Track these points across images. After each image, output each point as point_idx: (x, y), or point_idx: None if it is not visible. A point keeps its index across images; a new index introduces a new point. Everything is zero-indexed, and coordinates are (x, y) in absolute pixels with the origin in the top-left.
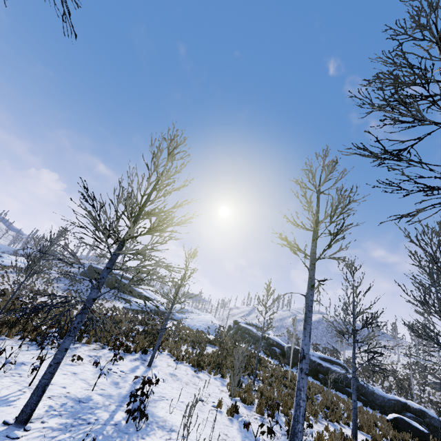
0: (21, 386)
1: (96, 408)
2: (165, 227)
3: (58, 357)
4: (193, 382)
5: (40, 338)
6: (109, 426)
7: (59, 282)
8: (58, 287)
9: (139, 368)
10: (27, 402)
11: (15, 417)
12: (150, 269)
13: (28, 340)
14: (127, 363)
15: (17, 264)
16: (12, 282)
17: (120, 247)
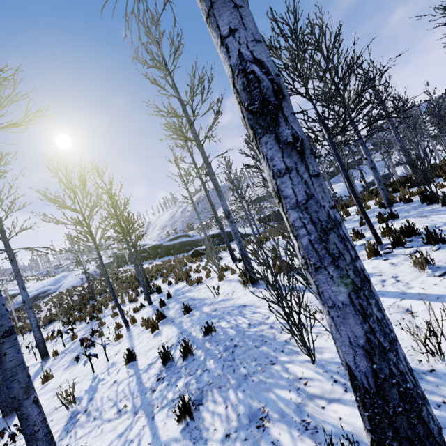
0: None
1: None
2: None
3: None
4: None
5: None
6: None
7: None
8: None
9: None
10: None
11: None
12: None
13: None
14: None
15: None
16: None
17: None
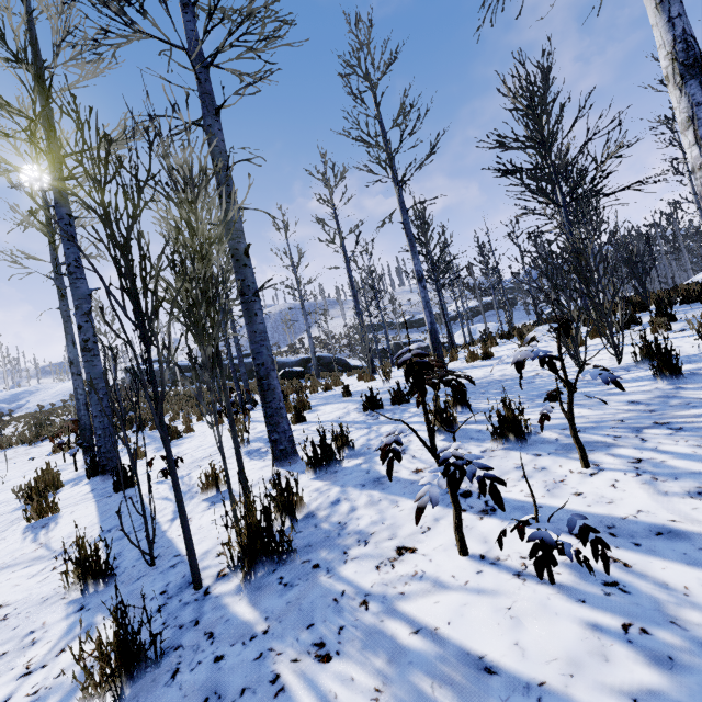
0: None
1: None
2: None
3: None
4: (24, 454)
5: None
6: None
7: None
8: None
9: None
10: None
11: None
12: None
13: None
14: None
15: None
16: None
17: None
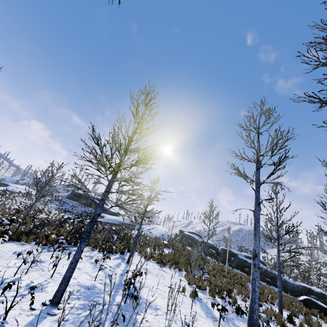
0: (45, 277)
1: (101, 293)
2: (146, 160)
3: (77, 257)
4: (160, 274)
5: (49, 243)
6: (113, 306)
7: (52, 203)
8: (51, 207)
9: (121, 264)
10: (58, 289)
11: (49, 300)
12: (138, 192)
13: (41, 245)
14: (112, 261)
15: (20, 190)
16: (19, 204)
17: (114, 176)
